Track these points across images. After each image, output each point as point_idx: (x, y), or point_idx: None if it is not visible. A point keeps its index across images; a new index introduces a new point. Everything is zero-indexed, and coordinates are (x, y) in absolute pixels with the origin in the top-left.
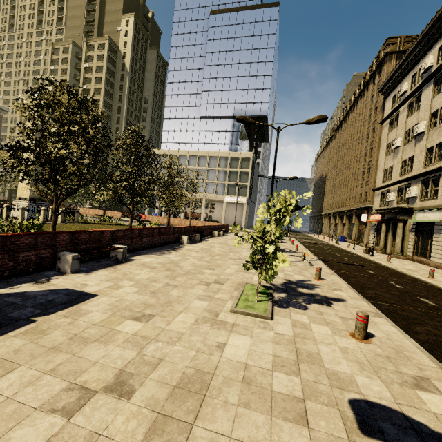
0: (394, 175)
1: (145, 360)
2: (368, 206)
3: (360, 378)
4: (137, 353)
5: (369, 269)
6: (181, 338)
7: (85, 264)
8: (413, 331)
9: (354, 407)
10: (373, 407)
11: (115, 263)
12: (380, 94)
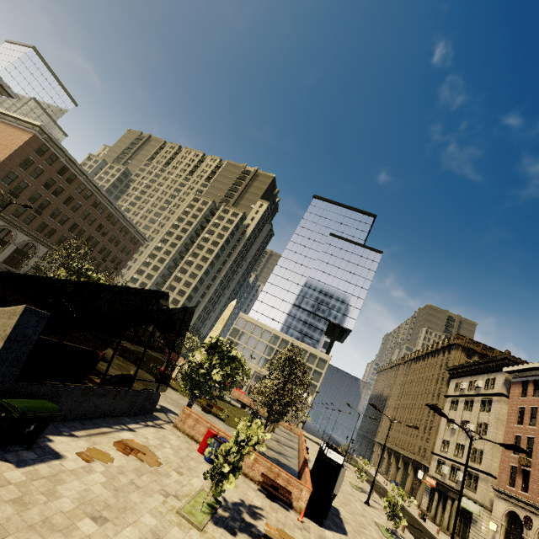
0: (449, 451)
1: None
2: (425, 465)
3: None
4: None
5: (425, 536)
6: None
7: None
8: None
9: None
10: None
11: None
12: (447, 373)
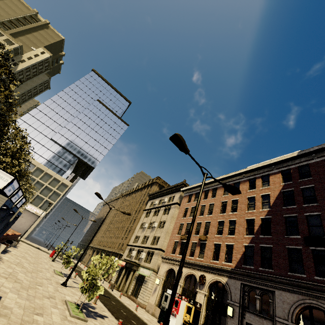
0: (139, 241)
1: None
2: (121, 253)
3: None
4: None
5: (112, 301)
6: None
7: None
8: None
9: None
10: None
11: None
12: (148, 197)
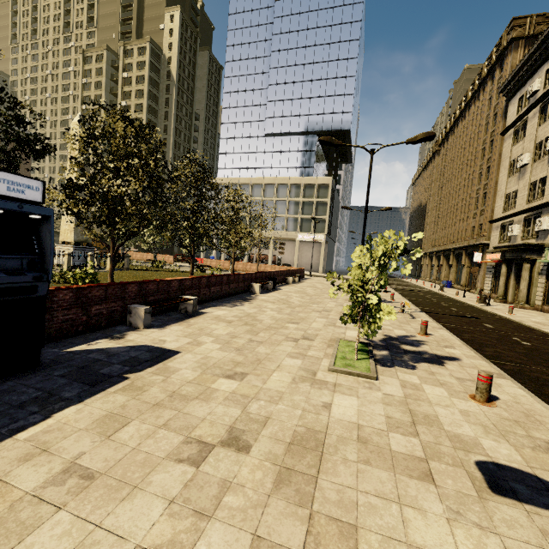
0: (518, 202)
1: (252, 418)
2: (483, 242)
3: (485, 441)
4: (241, 411)
5: (485, 322)
6: (283, 397)
7: (154, 318)
8: (545, 394)
9: (482, 469)
10: (503, 469)
11: (186, 317)
12: (502, 96)
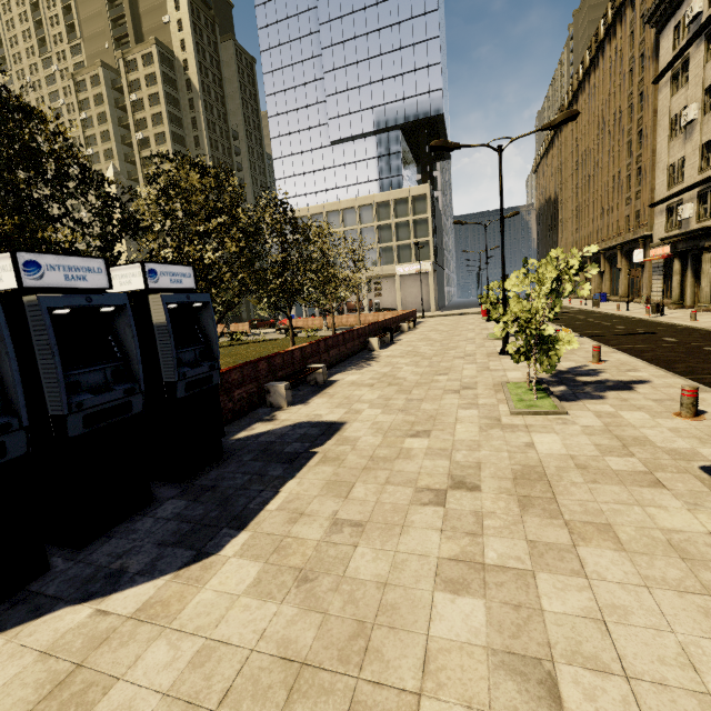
0: (687, 173)
1: (464, 465)
2: (644, 234)
3: (704, 450)
4: (449, 462)
5: (665, 336)
6: (481, 445)
7: None
8: None
9: (707, 471)
10: None
11: (320, 388)
12: (649, 28)
